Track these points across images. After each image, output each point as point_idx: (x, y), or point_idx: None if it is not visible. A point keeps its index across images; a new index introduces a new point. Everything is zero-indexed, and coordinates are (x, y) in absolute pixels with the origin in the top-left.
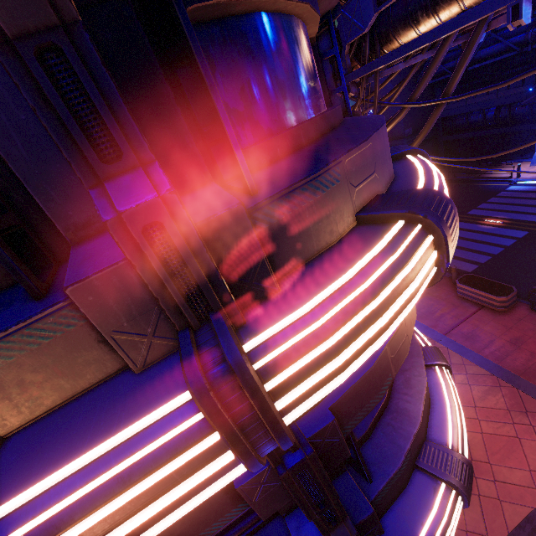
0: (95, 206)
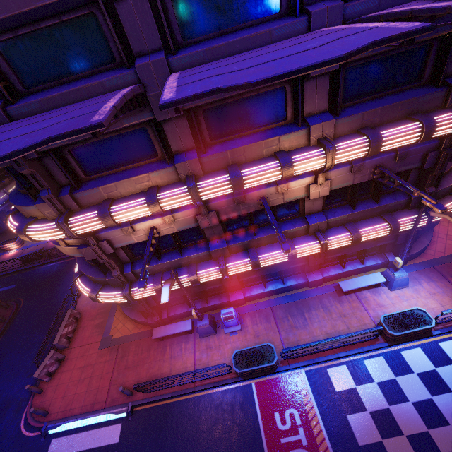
0: None
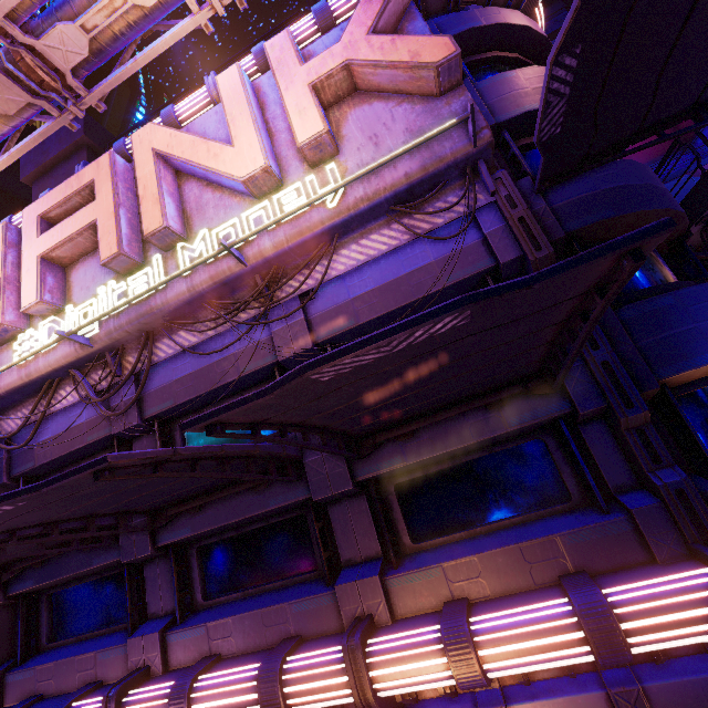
0: (652, 479)
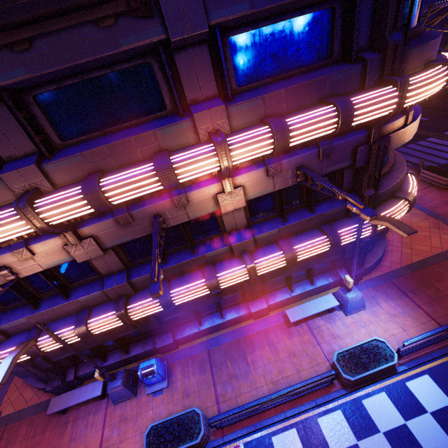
0: (388, 38)
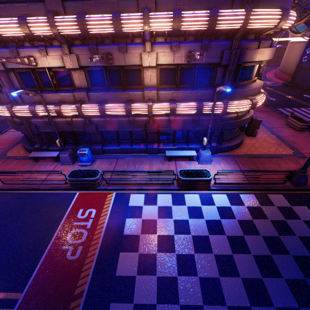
0: None
